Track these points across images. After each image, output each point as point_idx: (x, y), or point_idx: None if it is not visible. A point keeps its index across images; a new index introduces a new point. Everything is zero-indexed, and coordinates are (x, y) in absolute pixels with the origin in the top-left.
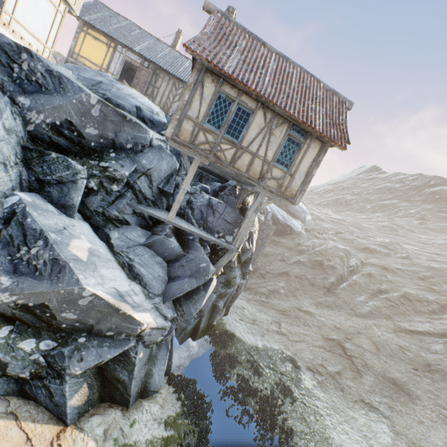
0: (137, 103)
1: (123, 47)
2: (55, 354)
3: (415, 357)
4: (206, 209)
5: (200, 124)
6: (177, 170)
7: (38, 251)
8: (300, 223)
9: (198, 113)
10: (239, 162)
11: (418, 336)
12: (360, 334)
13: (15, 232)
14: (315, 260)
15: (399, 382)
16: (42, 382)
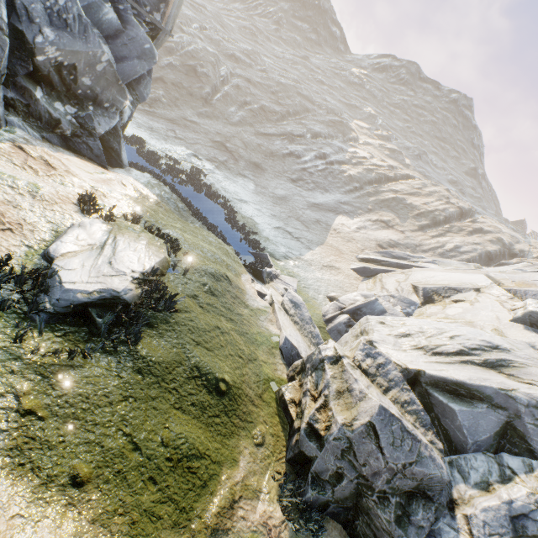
0: None
1: None
2: (84, 117)
3: (266, 150)
4: None
5: None
6: None
7: (66, 3)
8: None
9: None
10: None
11: (268, 138)
12: (235, 138)
13: None
14: (188, 65)
15: (258, 164)
16: (81, 140)
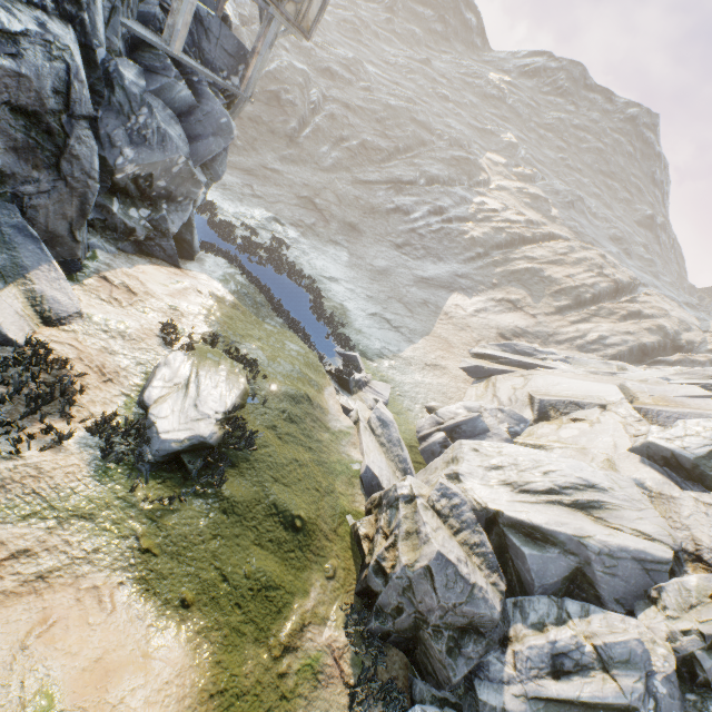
0: None
1: None
2: (158, 219)
3: (366, 204)
4: (195, 27)
5: None
6: None
7: (146, 121)
8: (230, 1)
9: None
10: None
11: (369, 187)
12: (326, 190)
13: (122, 100)
14: (270, 92)
15: (354, 225)
16: (154, 242)
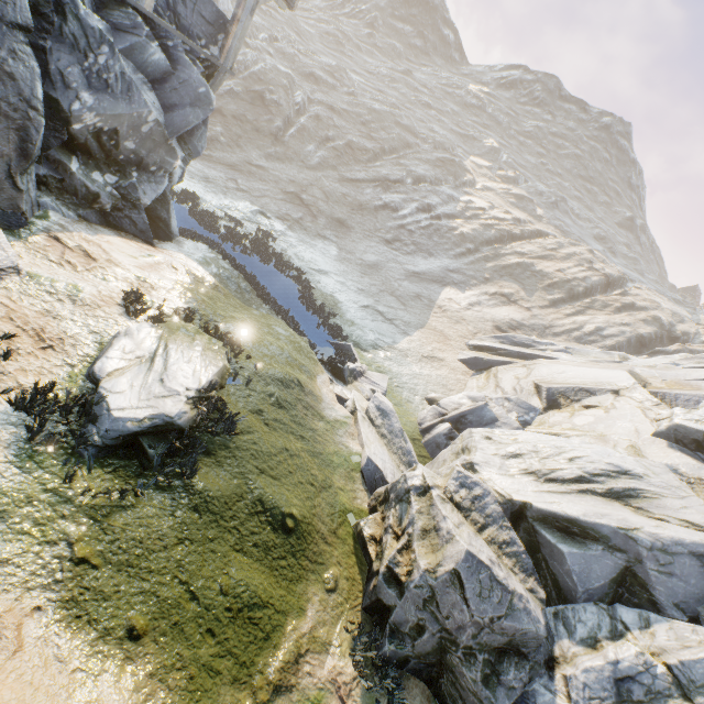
0: None
1: None
2: (127, 187)
3: (354, 201)
4: None
5: None
6: None
7: (107, 62)
8: None
9: None
10: None
11: (357, 185)
12: (313, 187)
13: (76, 32)
14: (254, 92)
15: (342, 220)
16: (123, 214)
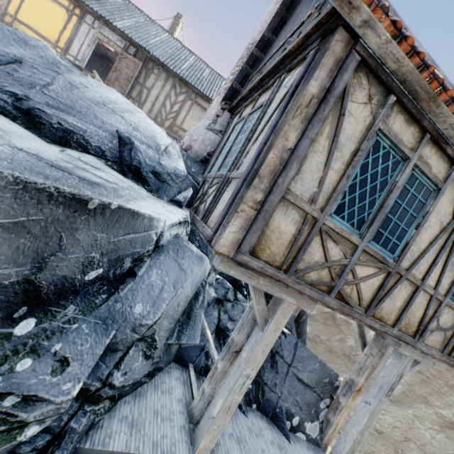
0: (121, 124)
1: (95, 18)
2: None
3: None
4: None
5: (317, 218)
6: (206, 276)
7: None
8: None
9: (318, 187)
10: (385, 303)
11: None
12: (408, 442)
13: None
14: (326, 312)
15: None
16: None
